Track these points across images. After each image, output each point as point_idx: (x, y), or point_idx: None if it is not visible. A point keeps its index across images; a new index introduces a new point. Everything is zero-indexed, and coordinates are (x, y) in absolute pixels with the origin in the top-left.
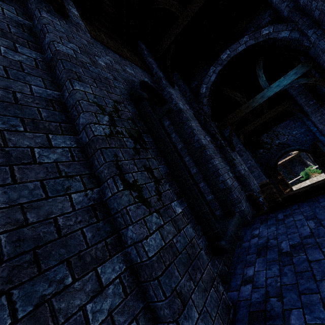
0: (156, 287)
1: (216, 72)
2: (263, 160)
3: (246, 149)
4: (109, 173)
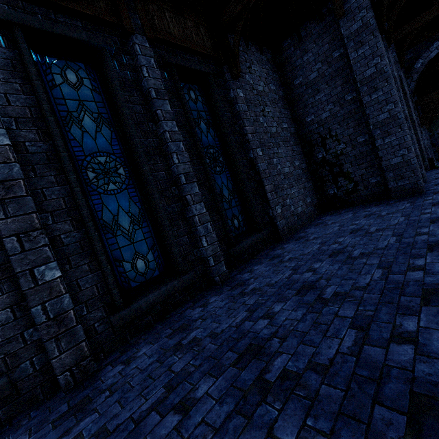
0: (417, 161)
1: (438, 49)
2: (438, 142)
3: (426, 126)
4: (409, 129)
